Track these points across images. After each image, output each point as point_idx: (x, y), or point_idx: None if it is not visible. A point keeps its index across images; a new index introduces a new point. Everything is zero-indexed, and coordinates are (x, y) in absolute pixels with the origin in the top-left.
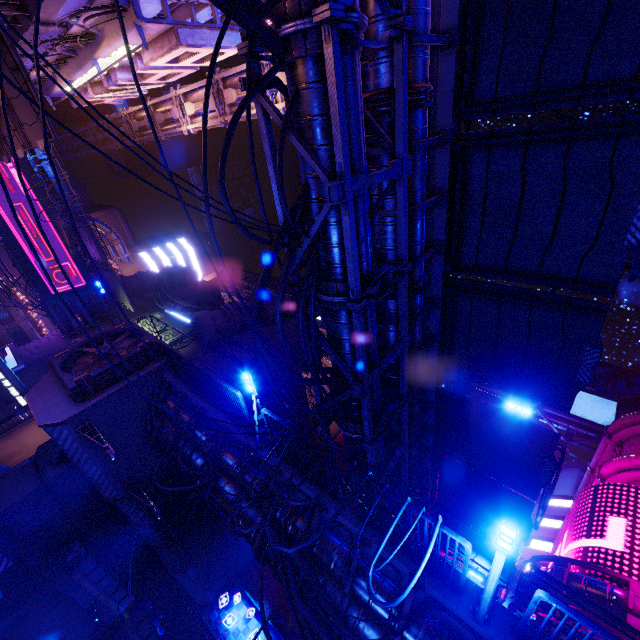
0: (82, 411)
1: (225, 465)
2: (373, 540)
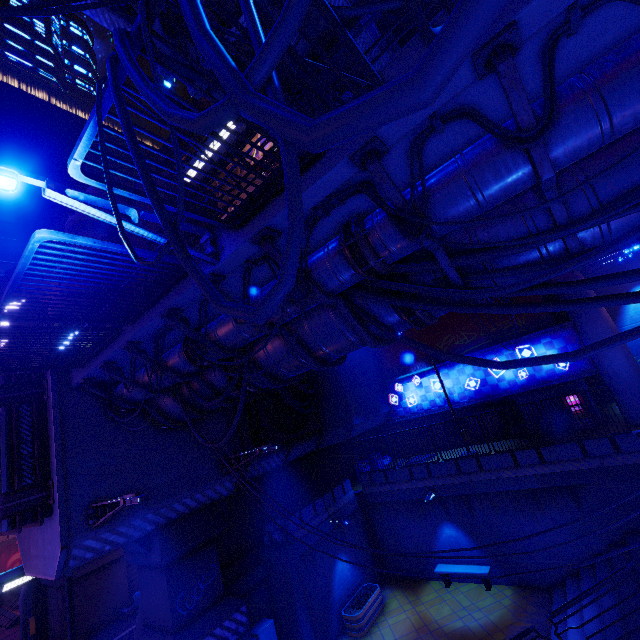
0: (62, 517)
1: (232, 341)
2: (519, 8)
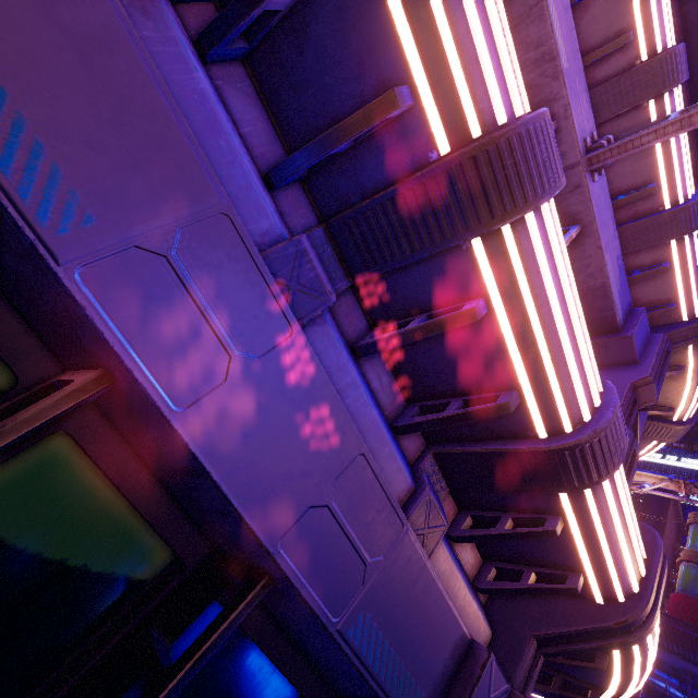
0: None
1: None
2: None
